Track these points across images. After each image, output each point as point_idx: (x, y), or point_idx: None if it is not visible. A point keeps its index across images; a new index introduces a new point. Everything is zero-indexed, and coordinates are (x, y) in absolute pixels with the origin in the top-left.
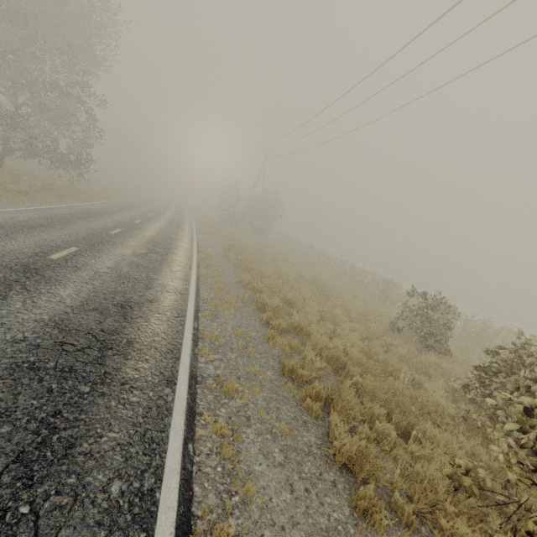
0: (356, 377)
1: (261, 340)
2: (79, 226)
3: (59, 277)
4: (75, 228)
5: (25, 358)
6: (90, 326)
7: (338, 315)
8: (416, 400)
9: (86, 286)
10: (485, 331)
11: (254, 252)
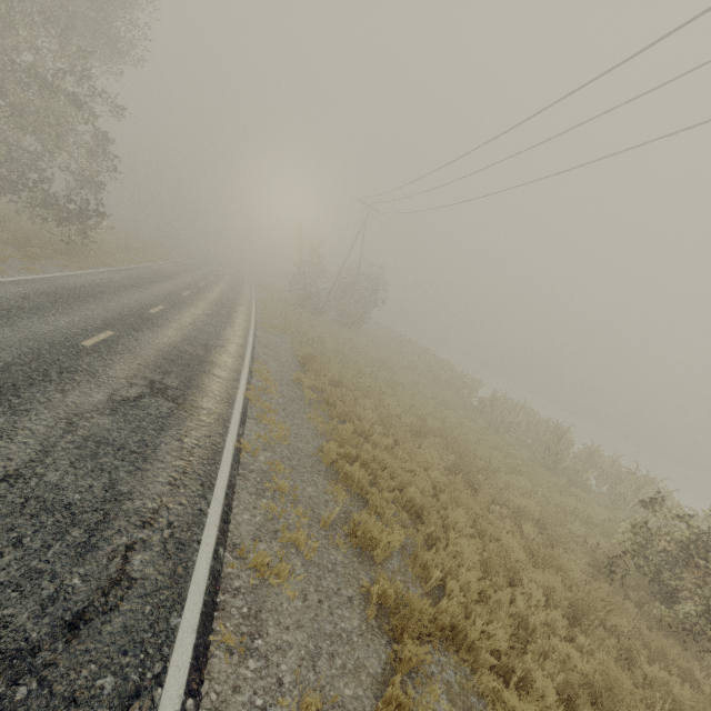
0: None
1: None
2: (17, 331)
3: None
4: (5, 337)
5: None
6: None
7: (513, 553)
8: None
9: None
10: None
11: (344, 364)
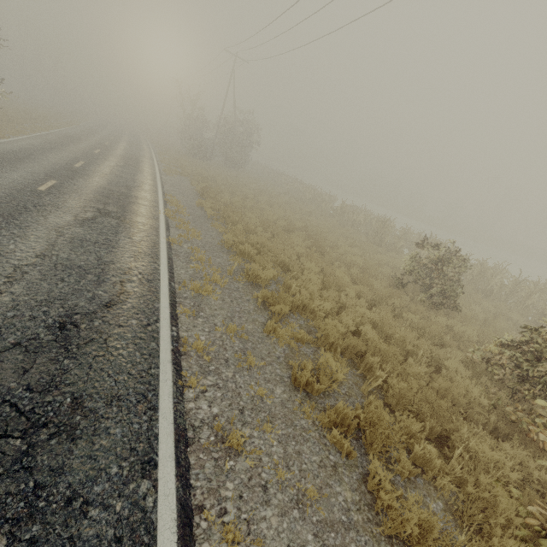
0: (376, 370)
1: (260, 334)
2: None
3: None
4: None
5: None
6: (6, 386)
7: (341, 278)
8: (445, 392)
9: None
10: (483, 272)
11: (233, 194)
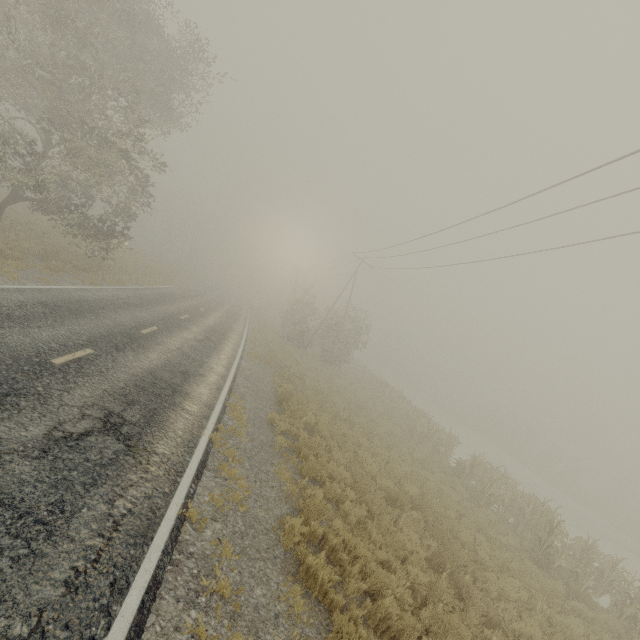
0: None
1: None
2: None
3: None
4: None
5: None
6: None
7: None
8: None
9: None
10: None
11: (321, 405)
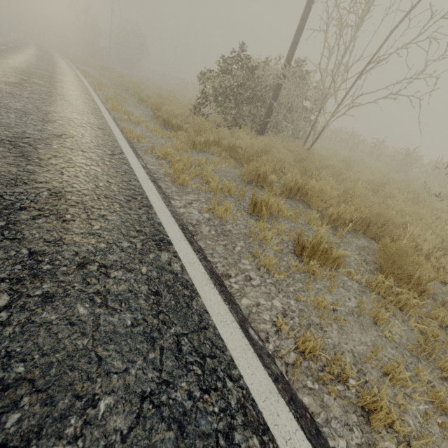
0: None
1: (128, 97)
2: None
3: (1, 57)
4: None
5: (23, 72)
6: (38, 72)
7: (177, 96)
8: None
9: (20, 63)
10: None
11: None
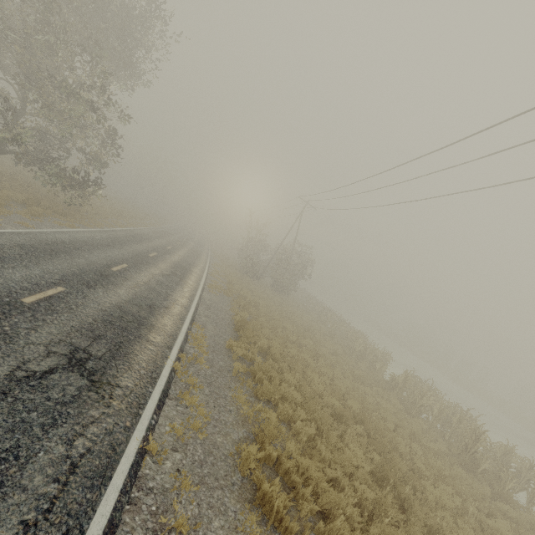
0: None
1: None
2: None
3: None
4: None
5: None
6: None
7: None
8: None
9: None
10: None
11: (273, 330)
